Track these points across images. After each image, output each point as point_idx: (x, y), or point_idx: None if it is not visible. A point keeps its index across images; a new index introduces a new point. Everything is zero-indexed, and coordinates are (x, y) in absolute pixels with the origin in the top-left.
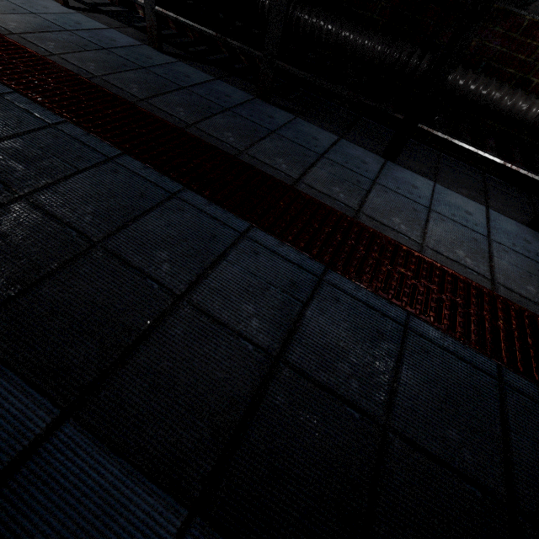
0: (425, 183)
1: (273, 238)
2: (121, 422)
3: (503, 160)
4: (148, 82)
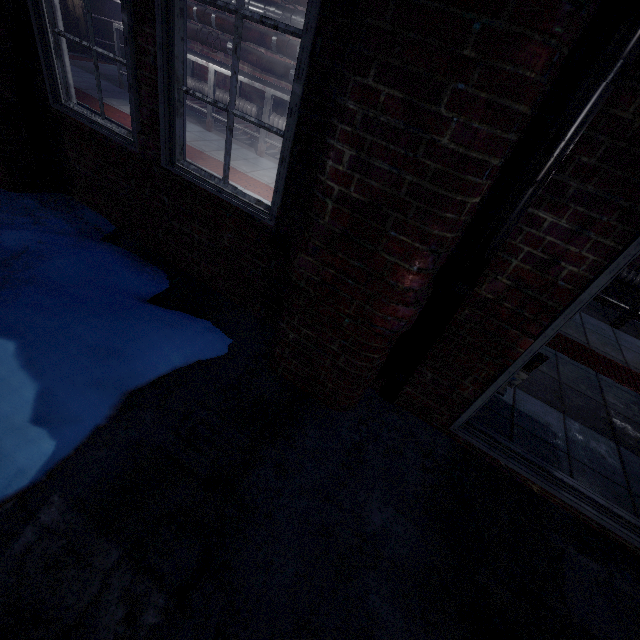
0: None
1: (609, 379)
2: (632, 448)
3: None
4: None
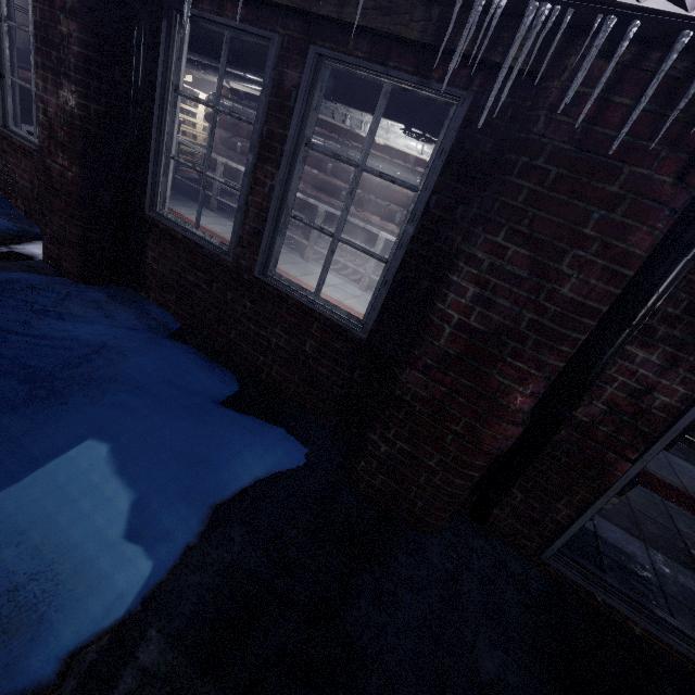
0: (691, 467)
1: (674, 505)
2: None
3: None
4: None
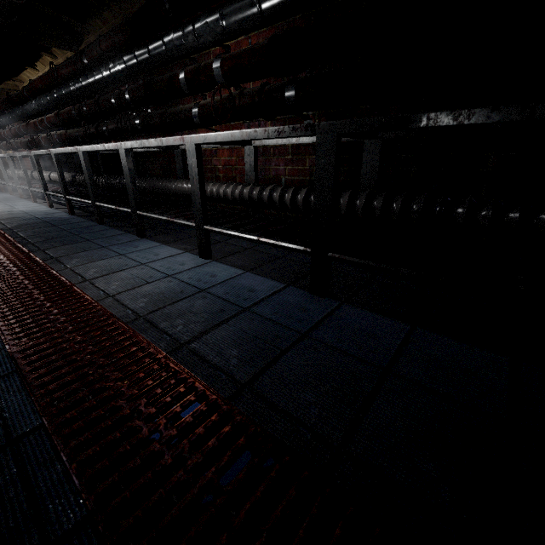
0: (152, 245)
1: None
2: None
3: (169, 217)
4: (36, 226)
